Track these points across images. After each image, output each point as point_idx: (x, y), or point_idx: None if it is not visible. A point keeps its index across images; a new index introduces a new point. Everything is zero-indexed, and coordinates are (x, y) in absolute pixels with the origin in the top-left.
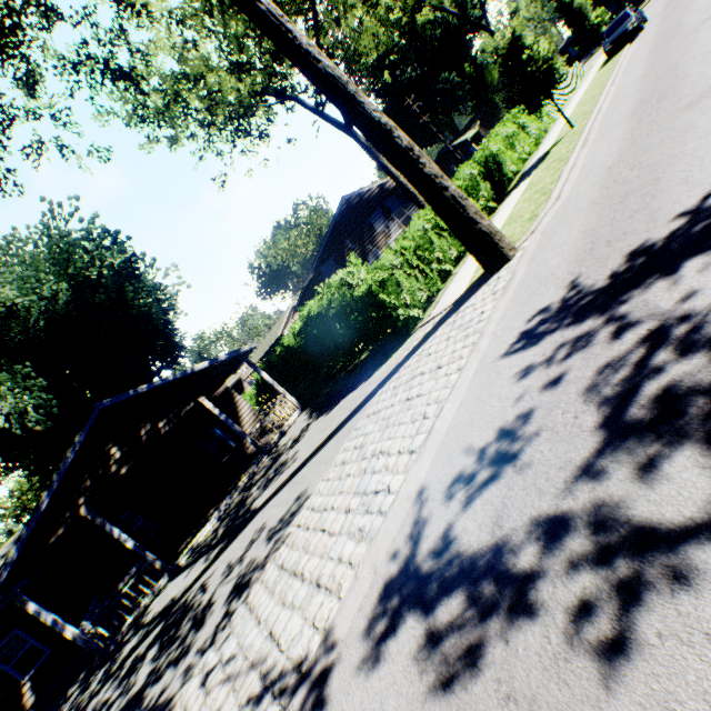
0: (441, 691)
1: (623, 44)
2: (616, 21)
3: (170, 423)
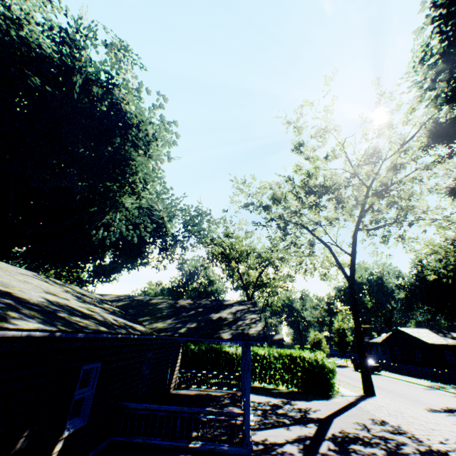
0: None
1: None
2: None
3: None
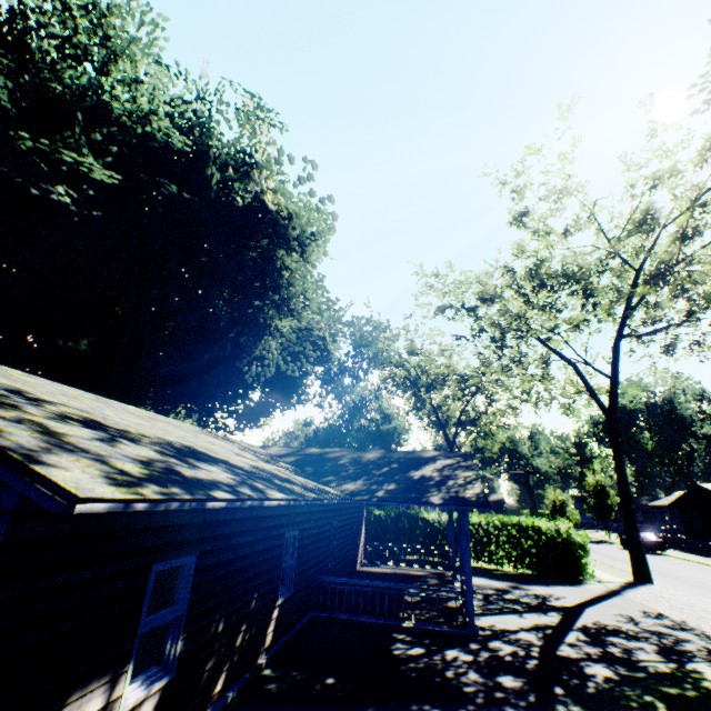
0: None
1: None
2: None
3: None
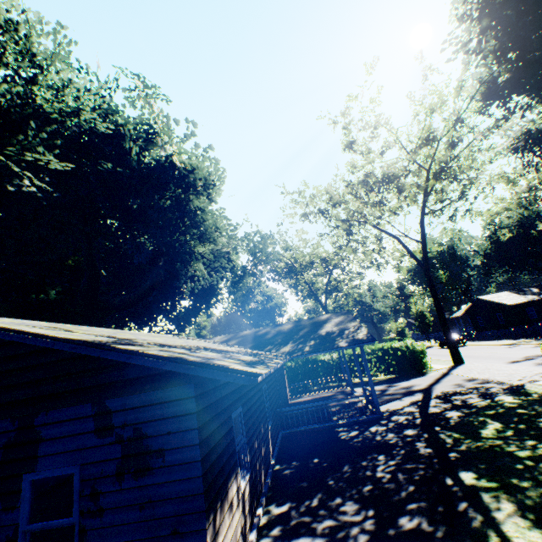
0: None
1: None
2: None
3: None
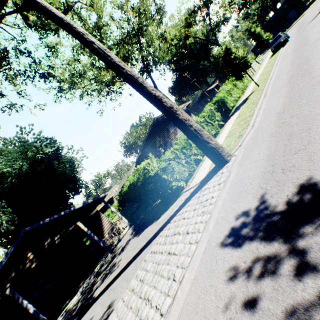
0: None
1: (279, 47)
2: (275, 38)
3: (61, 237)
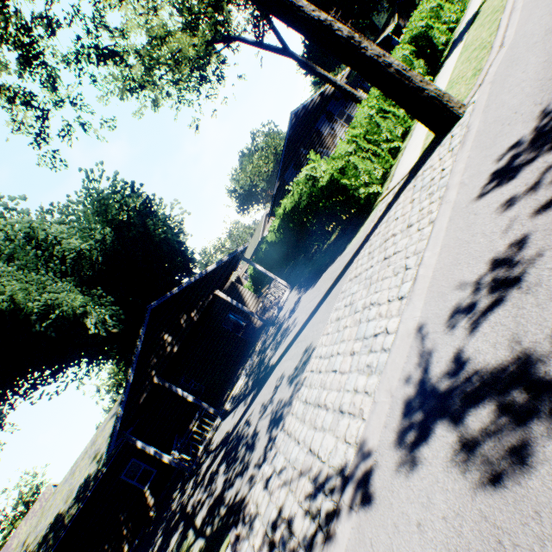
0: (490, 487)
1: None
2: None
3: (199, 313)
